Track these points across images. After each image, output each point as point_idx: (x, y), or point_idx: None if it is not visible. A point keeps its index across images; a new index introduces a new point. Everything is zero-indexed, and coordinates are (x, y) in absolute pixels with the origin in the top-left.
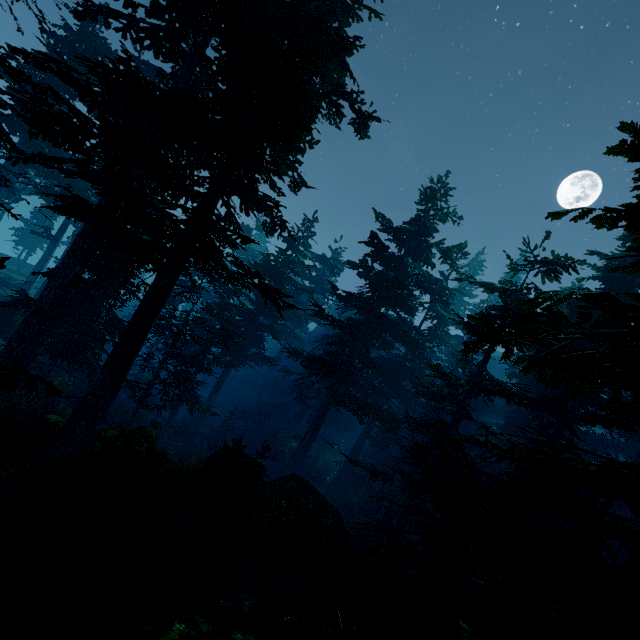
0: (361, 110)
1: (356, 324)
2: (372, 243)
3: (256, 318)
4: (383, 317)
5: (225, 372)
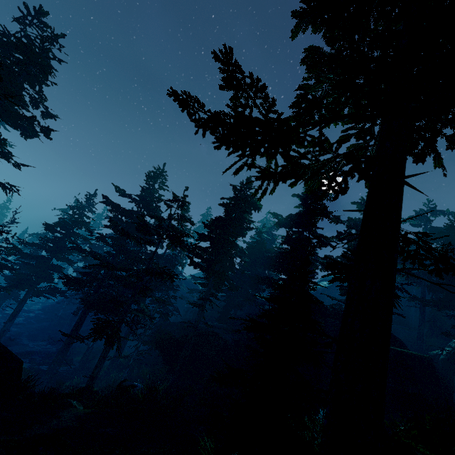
0: (40, 125)
1: (110, 254)
2: (104, 201)
3: (49, 261)
4: (127, 248)
5: (20, 303)
